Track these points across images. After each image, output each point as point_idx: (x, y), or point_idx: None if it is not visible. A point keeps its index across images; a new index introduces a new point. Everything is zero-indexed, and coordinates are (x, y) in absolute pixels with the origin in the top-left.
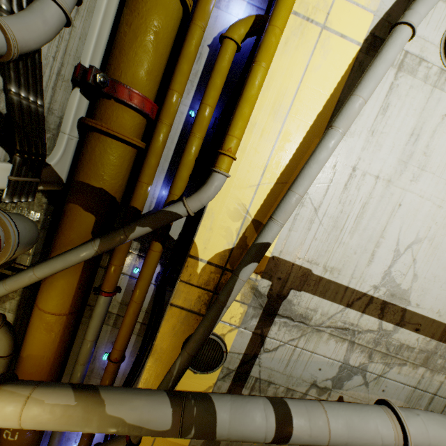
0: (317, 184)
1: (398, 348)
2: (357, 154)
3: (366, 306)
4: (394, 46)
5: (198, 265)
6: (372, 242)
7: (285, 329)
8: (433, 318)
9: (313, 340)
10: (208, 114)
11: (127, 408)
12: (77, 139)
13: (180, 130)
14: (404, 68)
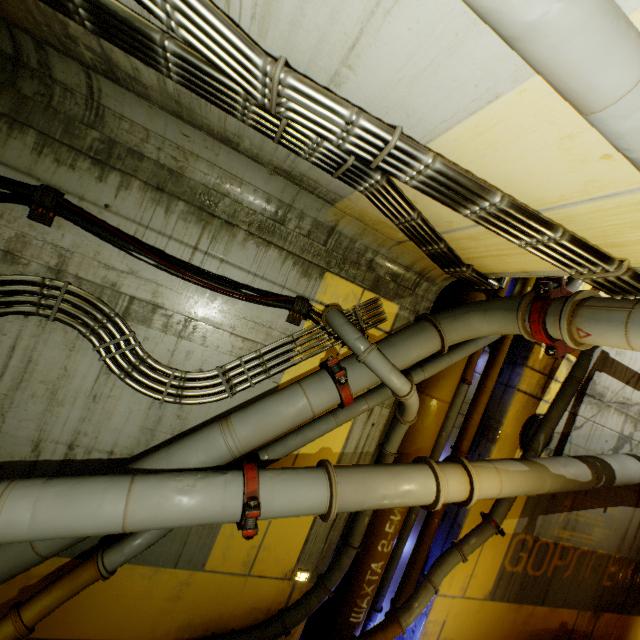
0: None
1: None
2: None
3: (636, 383)
4: None
5: (540, 352)
6: None
7: (589, 407)
8: None
9: (604, 415)
10: None
11: (561, 468)
12: None
13: None
14: None
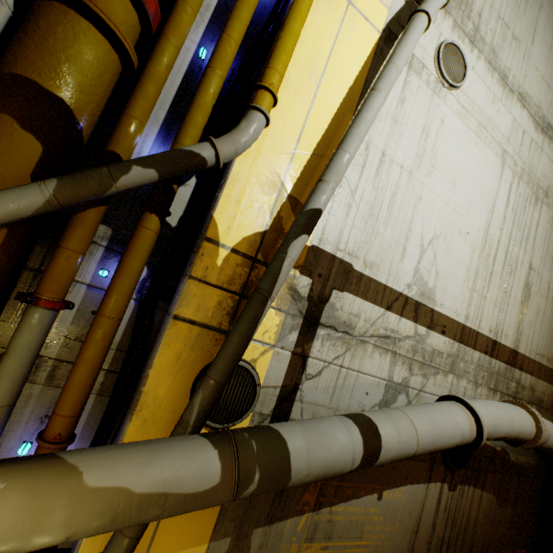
0: (352, 163)
1: (432, 355)
2: (384, 139)
3: (403, 309)
4: (417, 28)
5: (219, 254)
6: (403, 235)
7: (329, 343)
8: (453, 318)
9: (359, 355)
10: (232, 51)
11: (131, 468)
12: (10, 12)
13: (184, 71)
14: (413, 68)
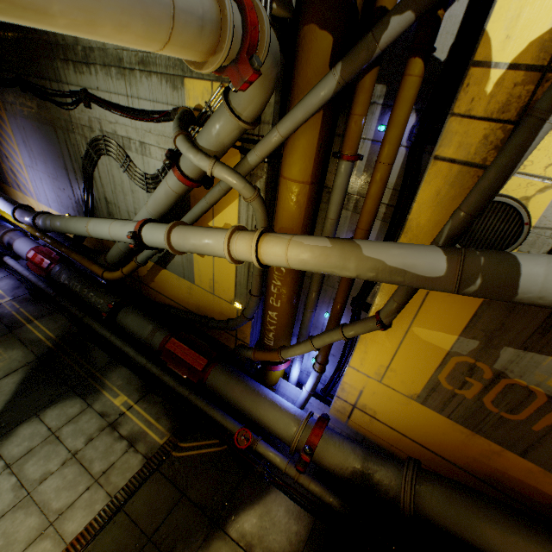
0: None
1: None
2: None
3: None
4: None
5: (489, 78)
6: None
7: None
8: None
9: None
10: None
11: (386, 252)
12: None
13: None
14: None
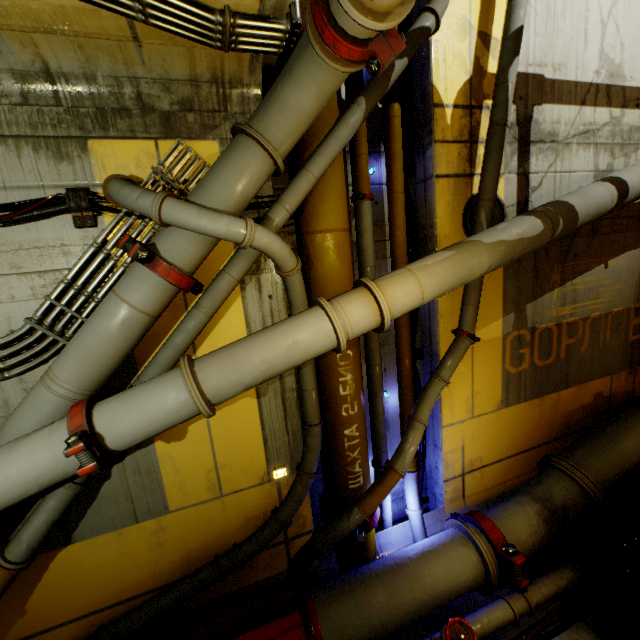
0: None
1: (629, 134)
2: None
3: (595, 99)
4: None
5: (446, 115)
6: (581, 19)
7: (541, 157)
8: None
9: (566, 158)
10: None
11: (498, 233)
12: None
13: None
14: None
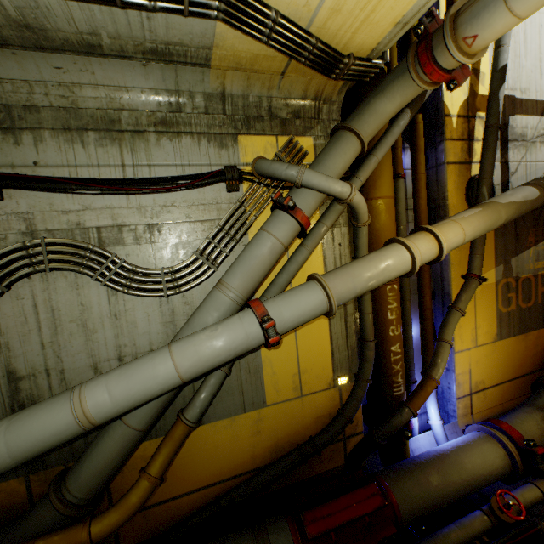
0: None
1: None
2: None
3: None
4: None
5: (453, 122)
6: (537, 60)
7: (516, 151)
8: None
9: (533, 152)
10: None
11: (509, 197)
12: None
13: None
14: None
